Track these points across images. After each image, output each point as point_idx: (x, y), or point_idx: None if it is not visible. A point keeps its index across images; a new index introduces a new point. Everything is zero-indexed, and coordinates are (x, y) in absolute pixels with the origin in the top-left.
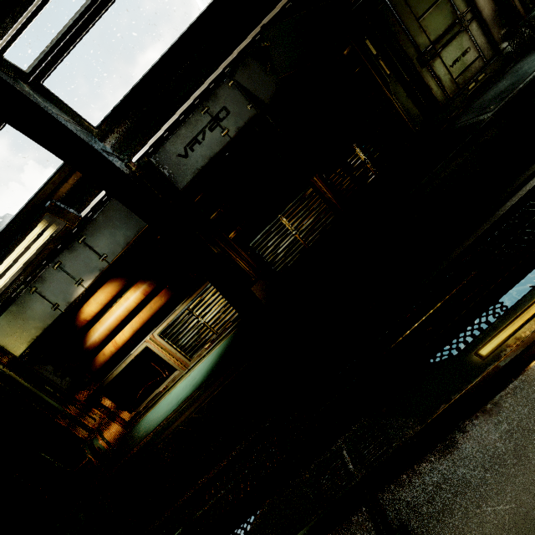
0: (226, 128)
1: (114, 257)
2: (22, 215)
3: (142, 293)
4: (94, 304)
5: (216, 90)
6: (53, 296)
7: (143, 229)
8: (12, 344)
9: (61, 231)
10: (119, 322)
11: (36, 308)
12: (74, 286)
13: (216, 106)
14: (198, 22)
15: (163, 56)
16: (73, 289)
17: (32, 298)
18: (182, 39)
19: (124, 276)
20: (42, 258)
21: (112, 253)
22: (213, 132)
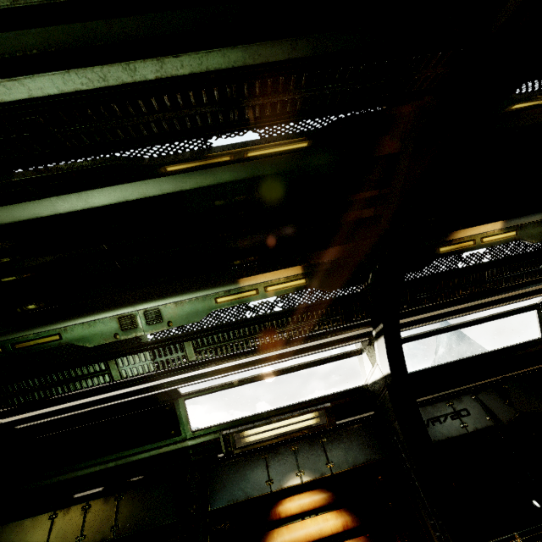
0: (465, 423)
1: (338, 469)
2: (309, 402)
3: (342, 524)
4: (297, 503)
5: (461, 396)
6: (274, 471)
7: (372, 461)
8: (216, 492)
9: (319, 425)
10: (305, 541)
11: (256, 472)
12: (294, 473)
13: (459, 405)
14: (464, 359)
15: (438, 365)
16: (291, 476)
17: (259, 462)
18: (452, 363)
19: (335, 493)
20: (293, 436)
21: (338, 465)
22: (453, 420)
